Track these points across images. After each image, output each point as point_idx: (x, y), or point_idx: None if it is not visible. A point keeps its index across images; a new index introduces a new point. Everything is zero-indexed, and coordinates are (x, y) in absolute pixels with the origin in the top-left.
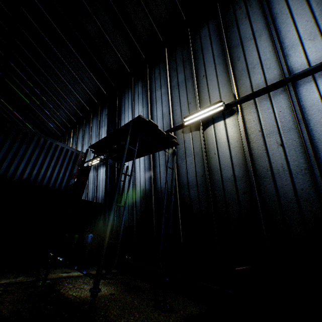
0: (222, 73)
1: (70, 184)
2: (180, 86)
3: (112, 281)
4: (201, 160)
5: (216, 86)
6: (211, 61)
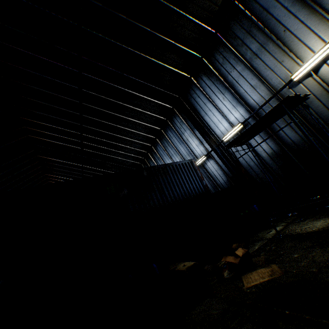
0: (307, 17)
1: (205, 185)
2: (259, 54)
3: (312, 219)
4: (328, 98)
5: (307, 31)
6: (285, 15)
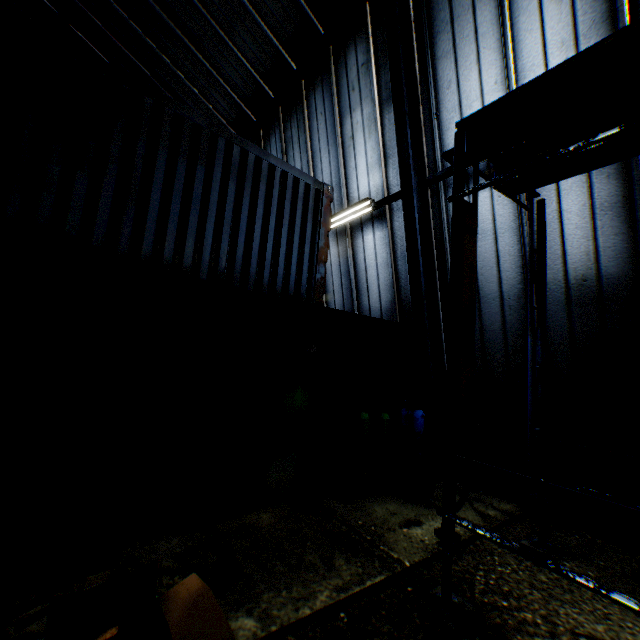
0: None
1: (317, 280)
2: None
3: (595, 573)
4: None
5: None
6: None
